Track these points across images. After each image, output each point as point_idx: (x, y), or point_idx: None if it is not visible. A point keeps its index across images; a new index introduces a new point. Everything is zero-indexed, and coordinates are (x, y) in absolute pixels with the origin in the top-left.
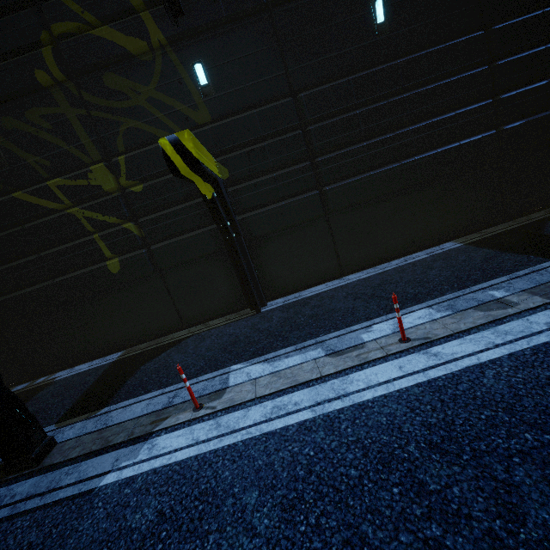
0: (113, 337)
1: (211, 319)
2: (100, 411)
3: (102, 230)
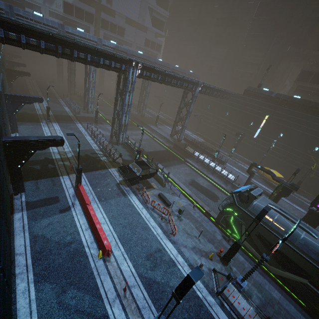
0: (295, 181)
1: (315, 196)
2: (298, 194)
3: (317, 170)
